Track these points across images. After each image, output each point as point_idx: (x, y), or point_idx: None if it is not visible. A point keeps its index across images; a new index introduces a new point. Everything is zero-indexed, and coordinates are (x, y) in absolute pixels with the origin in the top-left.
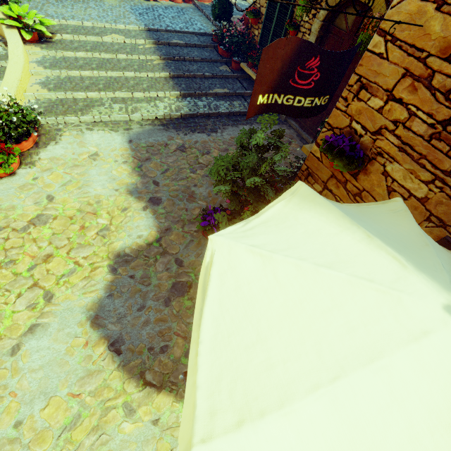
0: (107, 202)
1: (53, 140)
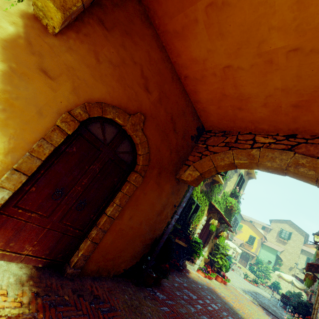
0: (265, 294)
1: (259, 288)
